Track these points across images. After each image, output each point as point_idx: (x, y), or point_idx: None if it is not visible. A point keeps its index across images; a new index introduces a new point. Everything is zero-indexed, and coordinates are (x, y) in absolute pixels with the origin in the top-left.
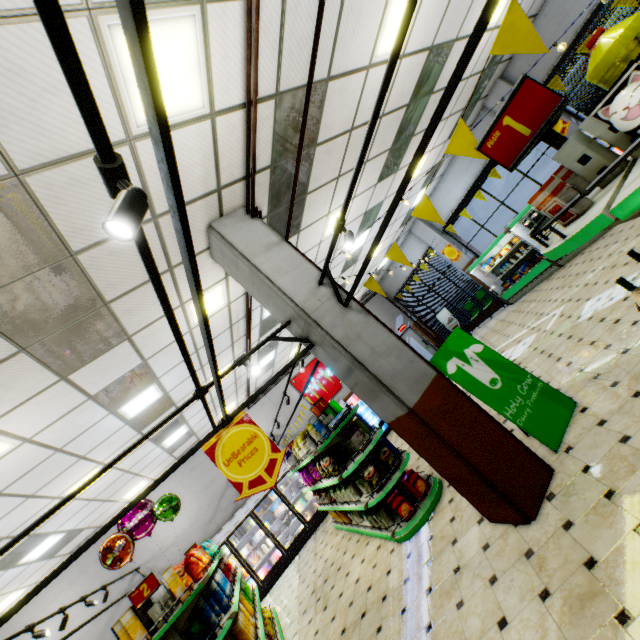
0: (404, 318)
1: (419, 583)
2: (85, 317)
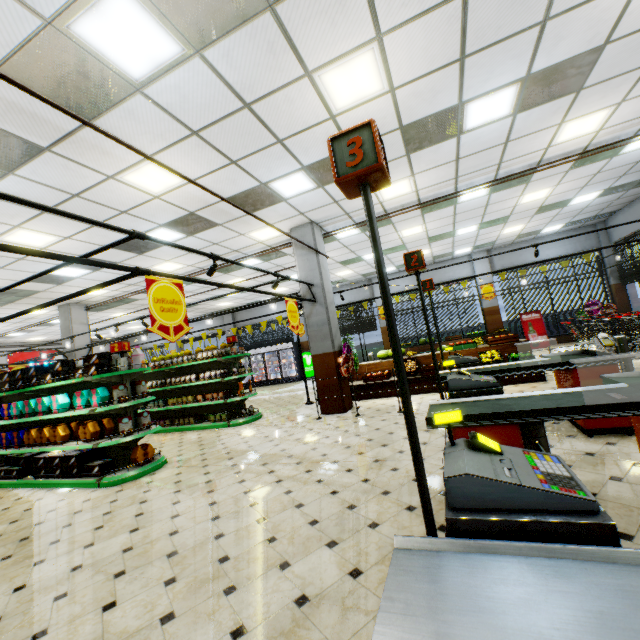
0: None
1: None
2: (1, 302)
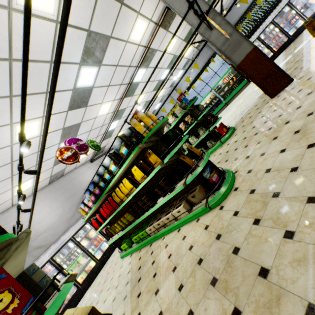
0: None
1: (253, 123)
2: None
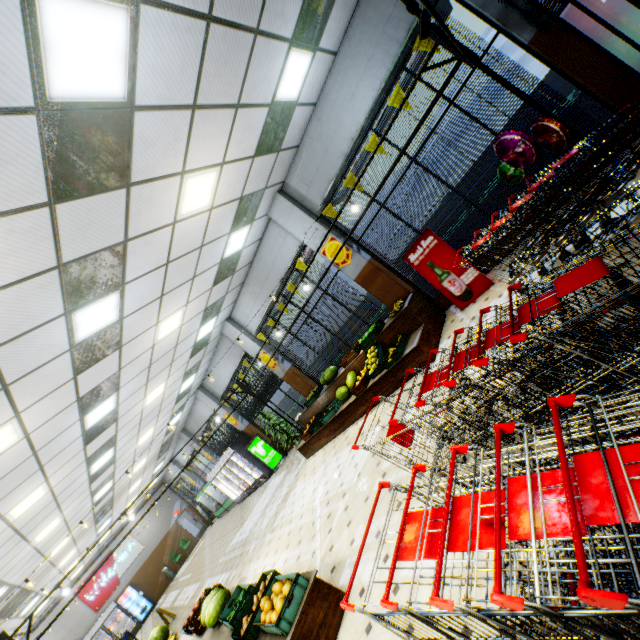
0: (181, 502)
1: None
2: None
